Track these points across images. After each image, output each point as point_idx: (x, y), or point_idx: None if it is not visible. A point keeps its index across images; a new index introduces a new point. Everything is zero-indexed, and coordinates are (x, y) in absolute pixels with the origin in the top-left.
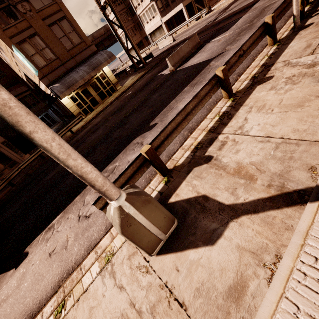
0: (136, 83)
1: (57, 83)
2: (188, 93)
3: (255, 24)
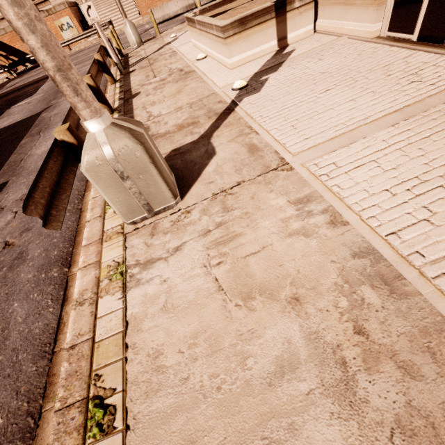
0: None
1: None
2: (37, 140)
3: None
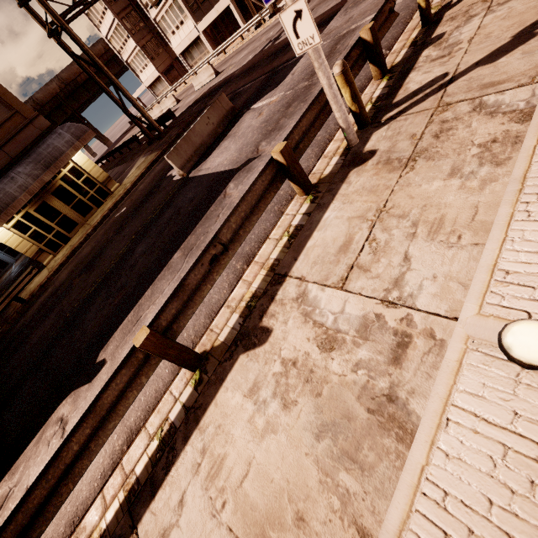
0: (139, 183)
1: None
2: (171, 280)
3: (313, 89)
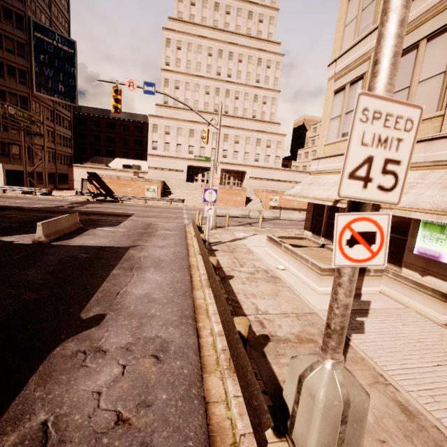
0: None
1: None
2: (132, 277)
3: (154, 233)
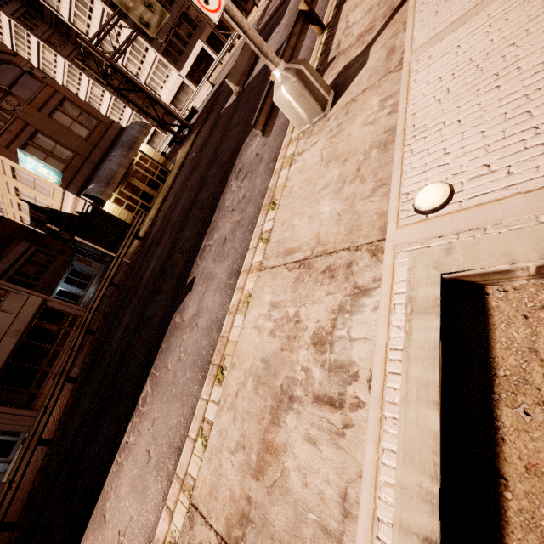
0: (195, 144)
1: (91, 184)
2: None
3: None
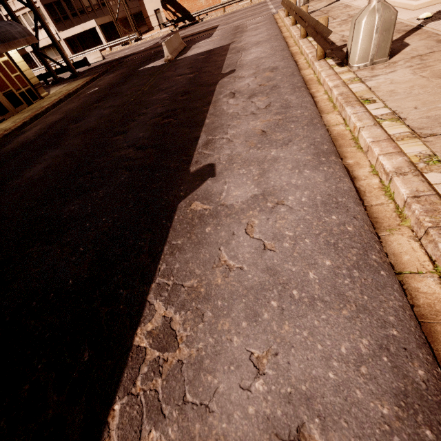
0: (92, 84)
1: None
2: (241, 55)
3: (245, 30)
